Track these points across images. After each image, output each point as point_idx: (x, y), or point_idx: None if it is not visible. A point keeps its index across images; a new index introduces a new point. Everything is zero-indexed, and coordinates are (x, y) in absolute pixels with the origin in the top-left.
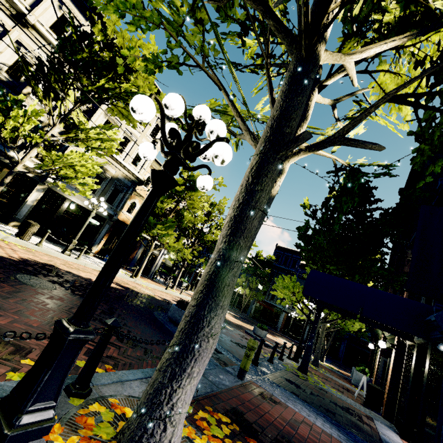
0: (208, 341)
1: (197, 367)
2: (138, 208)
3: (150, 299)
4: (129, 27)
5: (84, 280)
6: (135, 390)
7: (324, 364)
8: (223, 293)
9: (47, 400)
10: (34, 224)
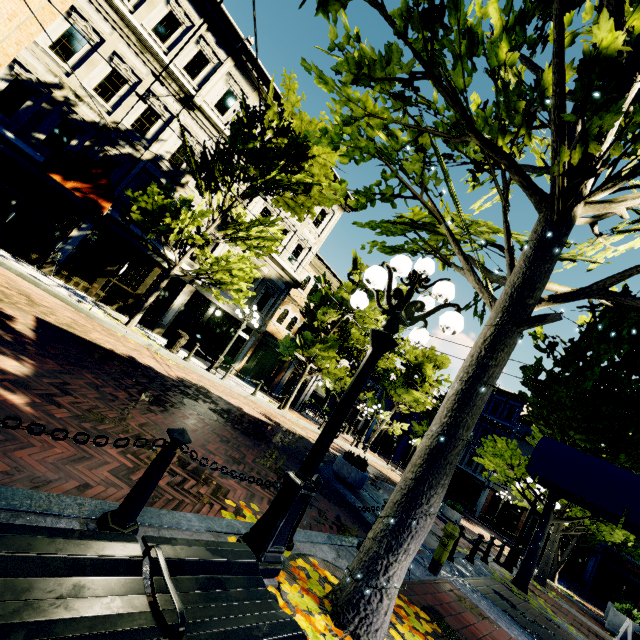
0: (426, 520)
1: (413, 544)
2: (290, 317)
3: (305, 442)
4: (342, 159)
5: (236, 410)
6: (327, 555)
7: (555, 585)
8: (444, 471)
9: (280, 544)
10: (184, 335)
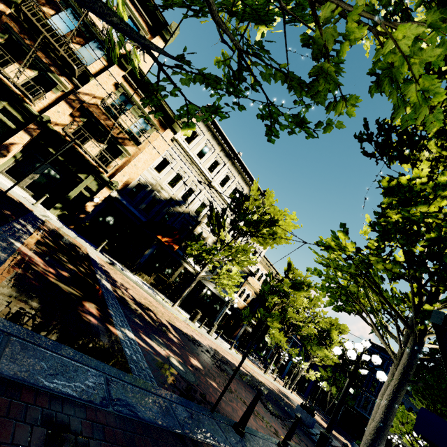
0: None
1: None
2: (246, 293)
3: (267, 388)
4: (323, 281)
5: (235, 366)
6: None
7: None
8: (383, 438)
9: None
10: (200, 313)
